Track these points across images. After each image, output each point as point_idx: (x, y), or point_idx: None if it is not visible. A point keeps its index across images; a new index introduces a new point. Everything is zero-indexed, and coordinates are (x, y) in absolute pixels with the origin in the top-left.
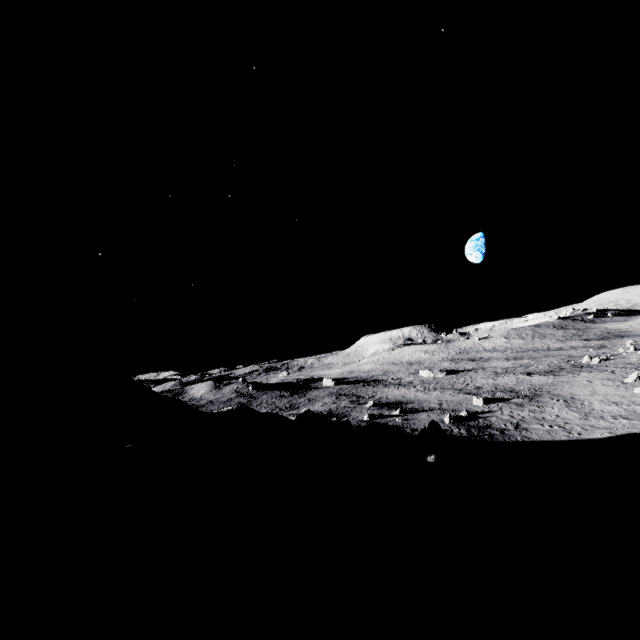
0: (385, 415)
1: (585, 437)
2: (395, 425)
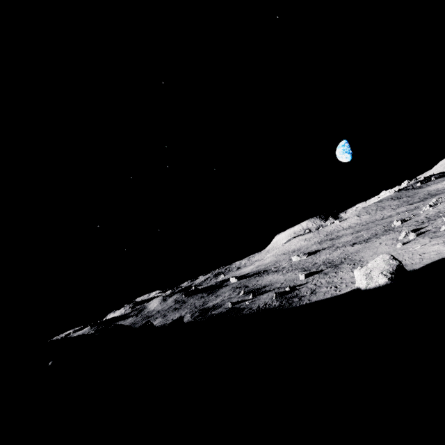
0: (243, 300)
1: (340, 293)
2: (243, 307)
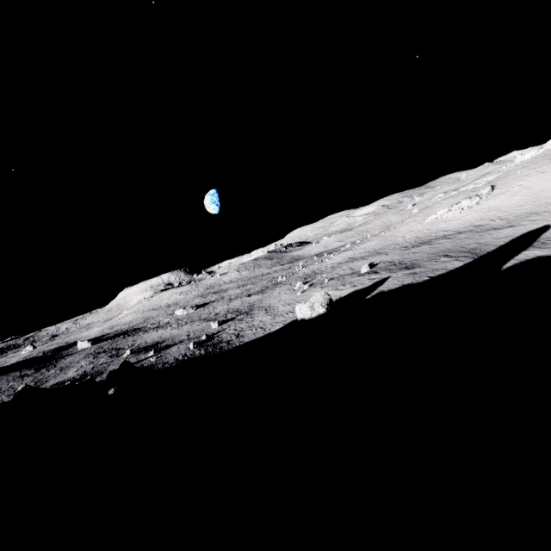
0: (141, 359)
1: (272, 331)
2: (150, 365)
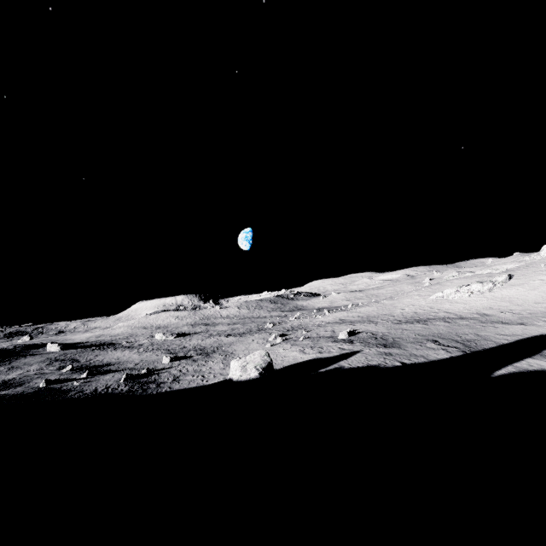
0: (70, 379)
1: (207, 383)
2: (68, 389)
